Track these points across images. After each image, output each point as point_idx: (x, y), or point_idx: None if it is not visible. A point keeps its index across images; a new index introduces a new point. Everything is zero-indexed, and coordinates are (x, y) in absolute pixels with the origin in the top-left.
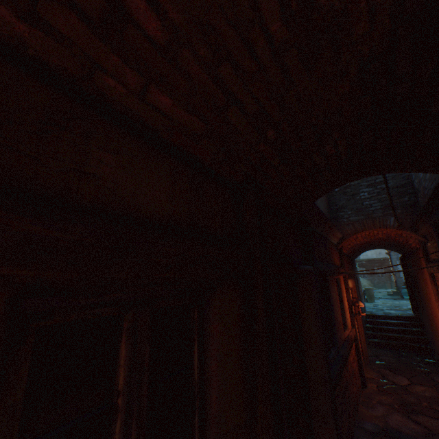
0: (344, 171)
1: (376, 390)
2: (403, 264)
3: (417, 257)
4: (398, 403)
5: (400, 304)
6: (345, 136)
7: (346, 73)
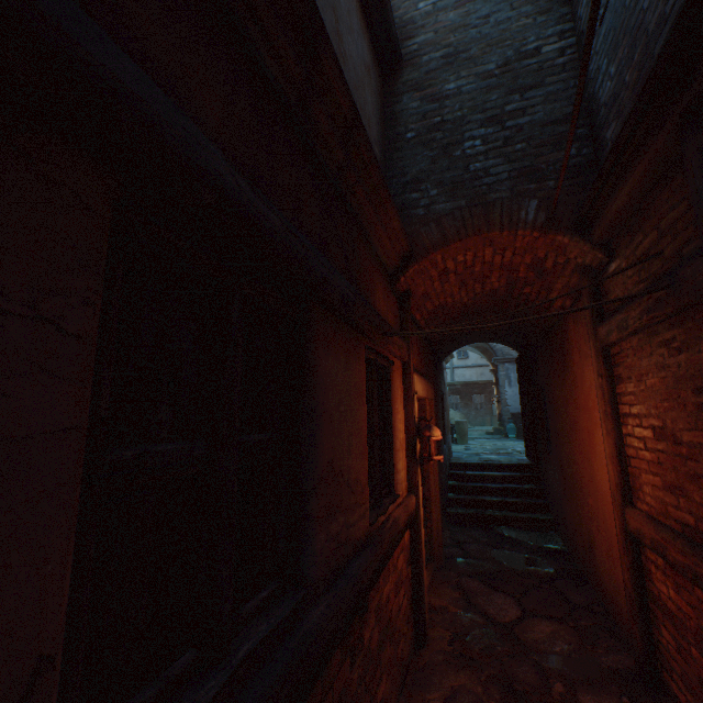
0: None
1: (449, 653)
2: (524, 366)
3: (559, 337)
4: (497, 700)
5: (504, 446)
6: None
7: None
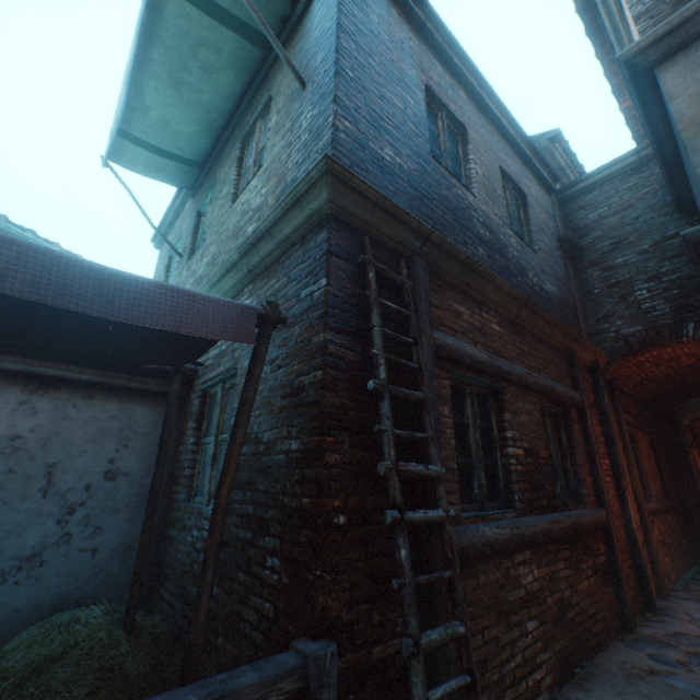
0: (693, 395)
1: None
2: None
3: None
4: None
5: None
6: (693, 390)
7: (693, 384)
